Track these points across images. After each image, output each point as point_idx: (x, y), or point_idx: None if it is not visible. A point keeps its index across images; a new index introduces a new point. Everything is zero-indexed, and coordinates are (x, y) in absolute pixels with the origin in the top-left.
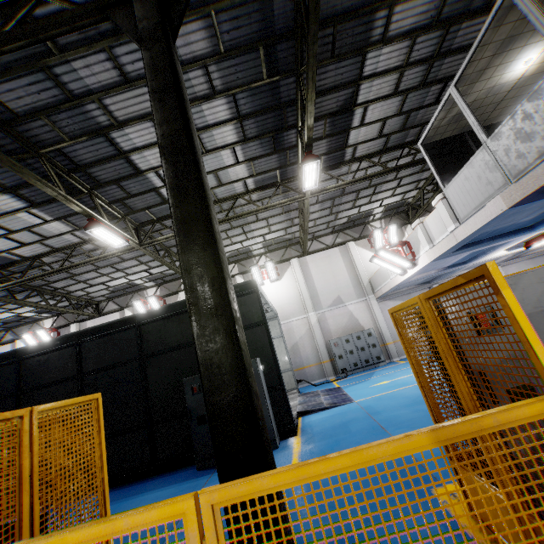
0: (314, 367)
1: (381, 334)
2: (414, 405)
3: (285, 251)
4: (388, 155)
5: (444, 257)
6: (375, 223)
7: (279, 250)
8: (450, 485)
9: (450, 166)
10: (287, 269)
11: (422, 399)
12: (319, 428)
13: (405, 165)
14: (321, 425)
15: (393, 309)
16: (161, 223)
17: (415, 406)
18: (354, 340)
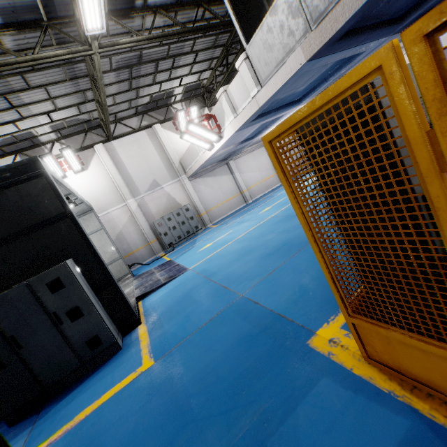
0: (143, 249)
1: (196, 208)
2: (242, 258)
3: (84, 136)
4: (184, 14)
5: (245, 127)
6: (177, 105)
7: (76, 135)
8: (322, 331)
9: (235, 46)
10: (93, 157)
11: (246, 250)
12: (163, 308)
13: (202, 28)
14: (164, 303)
15: (280, 129)
16: None
17: (243, 258)
18: (175, 217)
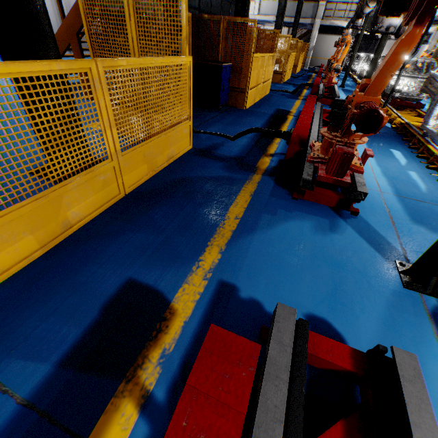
0: None
1: None
2: None
3: None
4: None
5: None
6: None
7: None
8: None
9: None
10: None
11: None
12: None
13: None
14: None
15: None
16: None
17: None
18: None
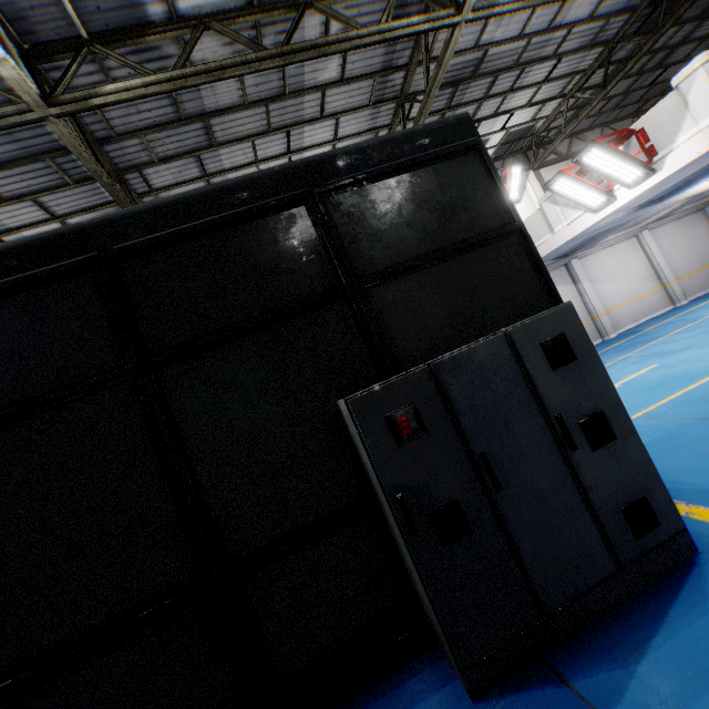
0: None
1: None
2: None
3: None
4: None
5: None
6: None
7: None
8: None
9: (622, 47)
10: None
11: None
12: (700, 476)
13: None
14: (681, 468)
15: None
16: (105, 52)
17: None
18: None
